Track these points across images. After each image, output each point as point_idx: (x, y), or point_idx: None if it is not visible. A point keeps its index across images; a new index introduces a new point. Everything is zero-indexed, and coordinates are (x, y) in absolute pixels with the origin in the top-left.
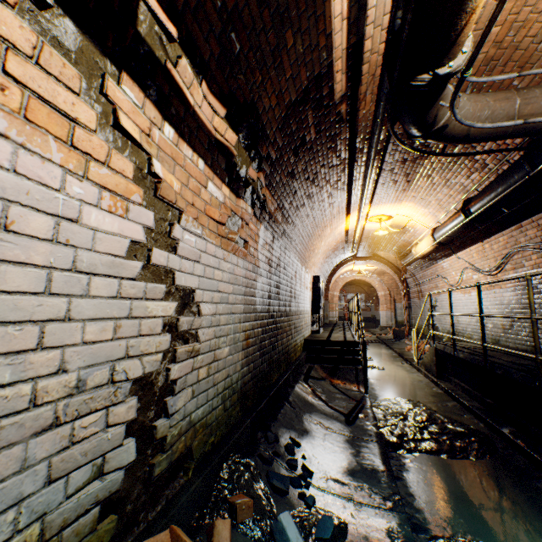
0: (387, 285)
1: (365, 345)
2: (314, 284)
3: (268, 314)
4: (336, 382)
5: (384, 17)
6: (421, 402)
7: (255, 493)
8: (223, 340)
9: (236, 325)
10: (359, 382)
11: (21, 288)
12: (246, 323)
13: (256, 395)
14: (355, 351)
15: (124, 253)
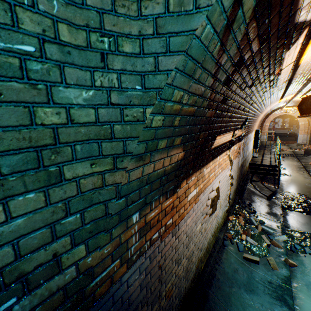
0: (307, 118)
1: (280, 171)
2: (255, 134)
3: (241, 165)
4: (264, 183)
5: (304, 71)
6: (303, 195)
7: (243, 213)
8: (234, 180)
9: (235, 175)
10: (275, 184)
11: (224, 187)
12: (237, 173)
13: (237, 190)
14: (275, 170)
15: (228, 176)
